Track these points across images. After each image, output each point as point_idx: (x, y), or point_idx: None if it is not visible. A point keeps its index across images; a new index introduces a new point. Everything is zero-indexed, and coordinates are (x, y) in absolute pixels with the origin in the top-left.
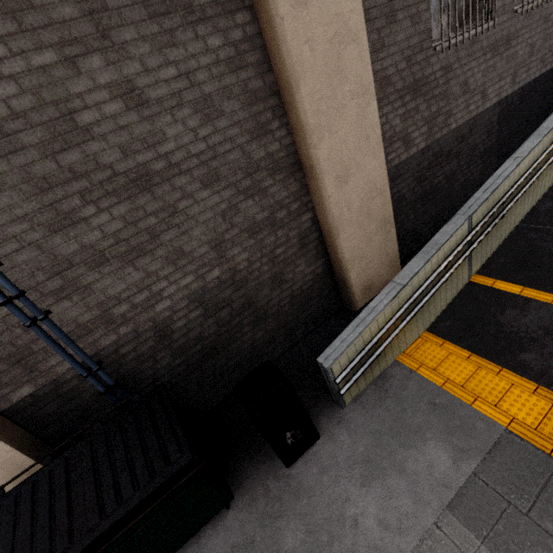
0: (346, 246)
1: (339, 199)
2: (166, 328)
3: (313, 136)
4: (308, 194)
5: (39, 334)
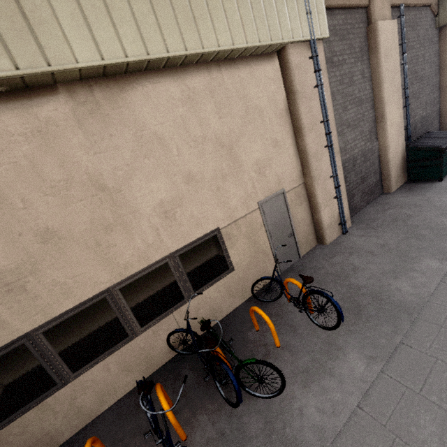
0: None
1: None
2: (415, 126)
3: None
4: (439, 98)
5: (407, 110)
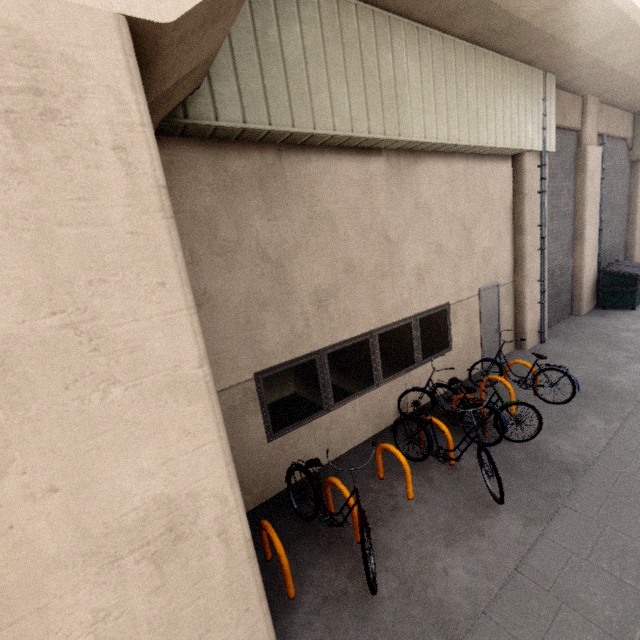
0: (635, 252)
1: (637, 234)
2: (604, 253)
3: (637, 211)
4: (626, 231)
5: (600, 234)
